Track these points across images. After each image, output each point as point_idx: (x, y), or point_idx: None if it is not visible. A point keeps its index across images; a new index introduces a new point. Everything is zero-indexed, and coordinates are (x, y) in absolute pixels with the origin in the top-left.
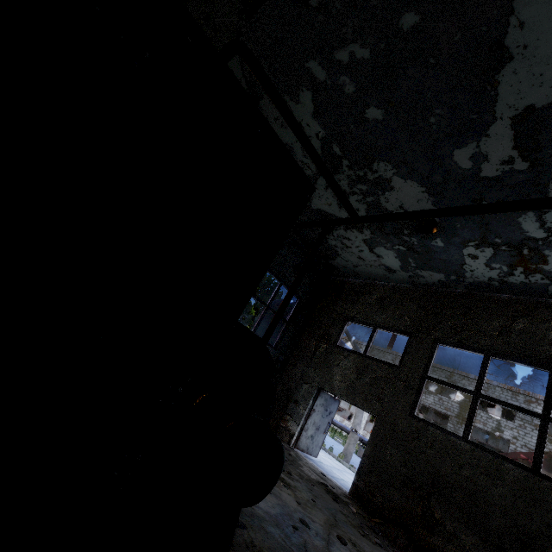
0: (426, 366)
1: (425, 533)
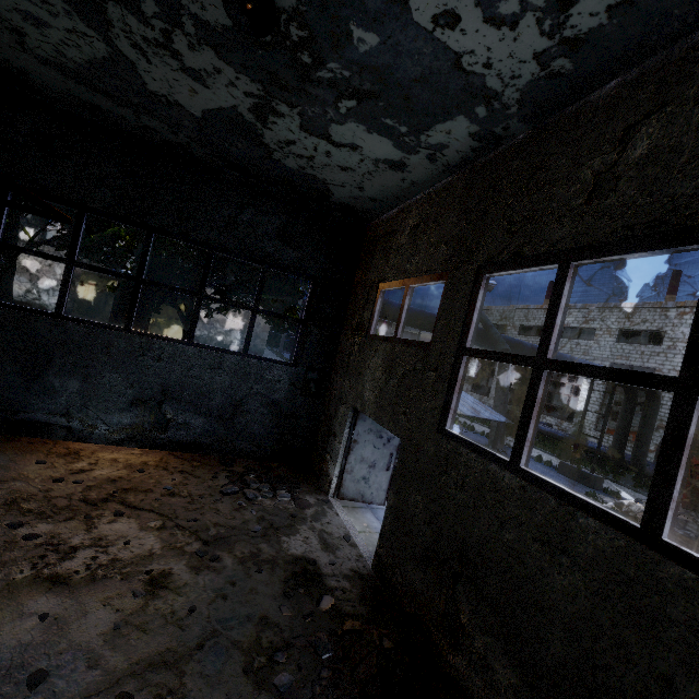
0: (465, 329)
1: (447, 647)
